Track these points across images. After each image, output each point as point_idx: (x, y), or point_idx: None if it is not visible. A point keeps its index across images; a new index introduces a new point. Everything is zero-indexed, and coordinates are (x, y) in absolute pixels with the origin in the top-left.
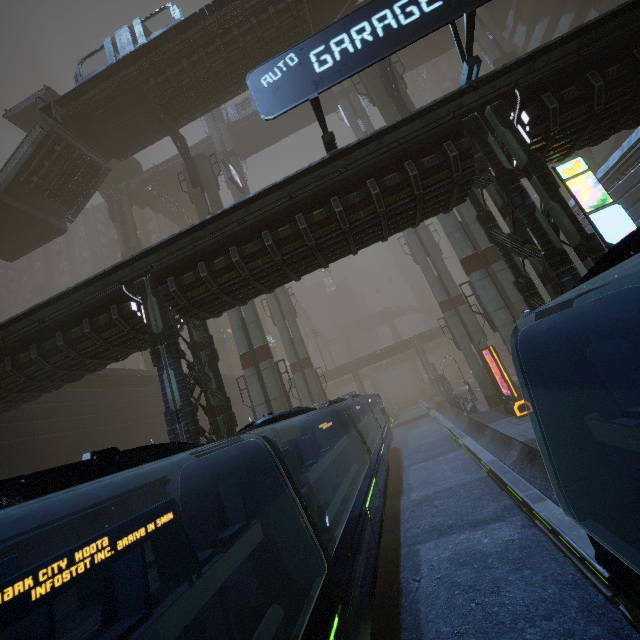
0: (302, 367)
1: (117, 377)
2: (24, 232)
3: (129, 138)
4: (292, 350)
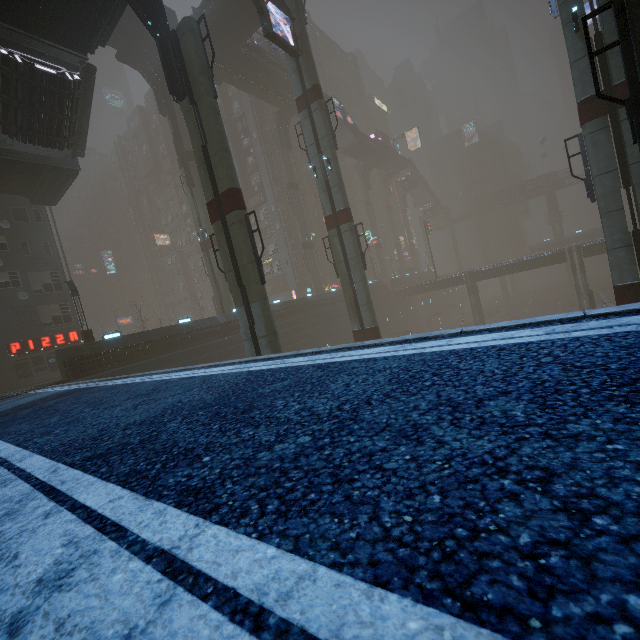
0: (366, 338)
1: (164, 340)
2: (40, 178)
3: (80, 14)
4: (356, 314)
